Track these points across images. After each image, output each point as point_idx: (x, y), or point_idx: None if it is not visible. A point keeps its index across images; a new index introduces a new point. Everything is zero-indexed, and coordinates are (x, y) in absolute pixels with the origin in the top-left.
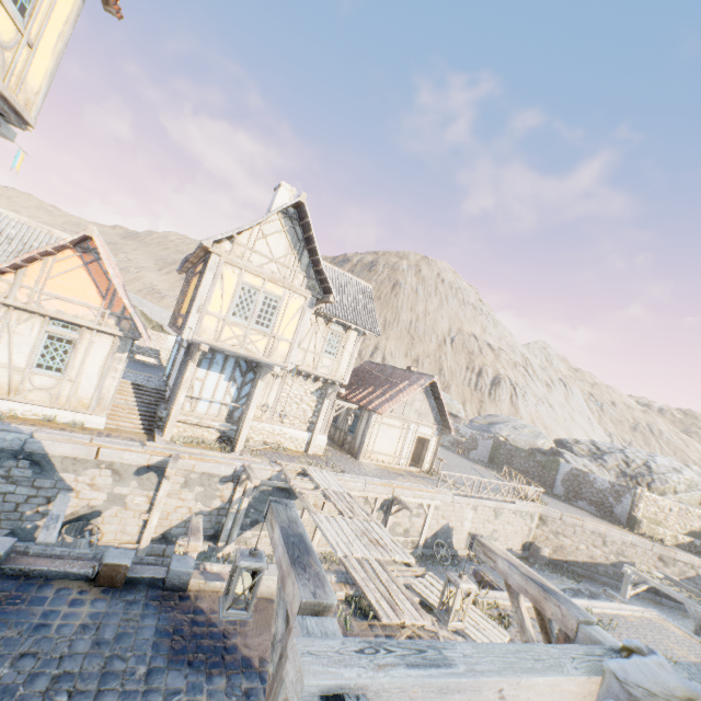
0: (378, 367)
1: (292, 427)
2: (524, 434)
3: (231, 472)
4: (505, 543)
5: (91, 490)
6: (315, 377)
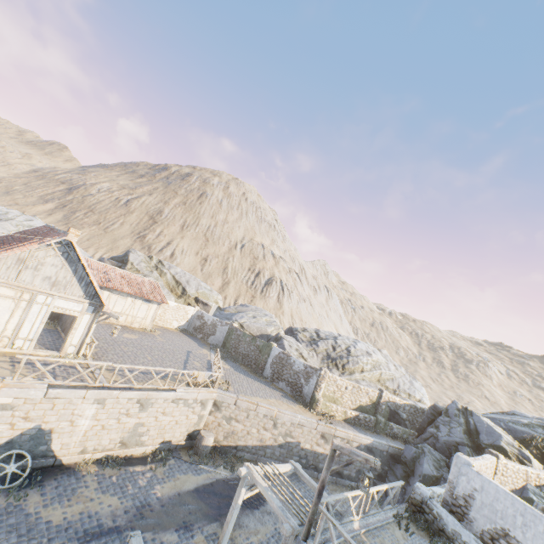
0: (43, 229)
1: None
2: (260, 322)
3: None
4: (160, 437)
5: None
6: None
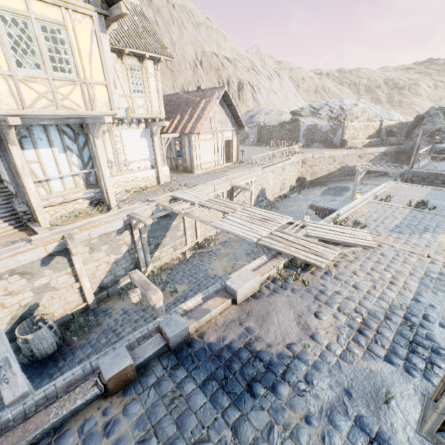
0: (173, 97)
1: (140, 171)
2: (273, 116)
3: (122, 224)
4: (289, 184)
5: (12, 297)
6: (136, 121)
